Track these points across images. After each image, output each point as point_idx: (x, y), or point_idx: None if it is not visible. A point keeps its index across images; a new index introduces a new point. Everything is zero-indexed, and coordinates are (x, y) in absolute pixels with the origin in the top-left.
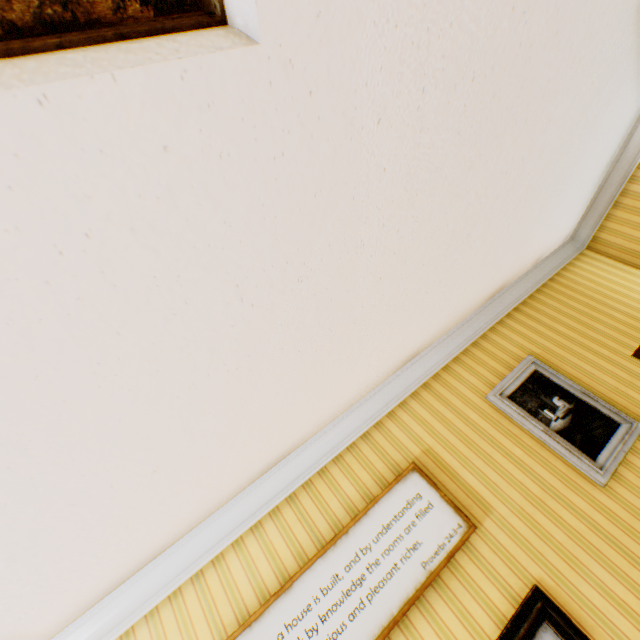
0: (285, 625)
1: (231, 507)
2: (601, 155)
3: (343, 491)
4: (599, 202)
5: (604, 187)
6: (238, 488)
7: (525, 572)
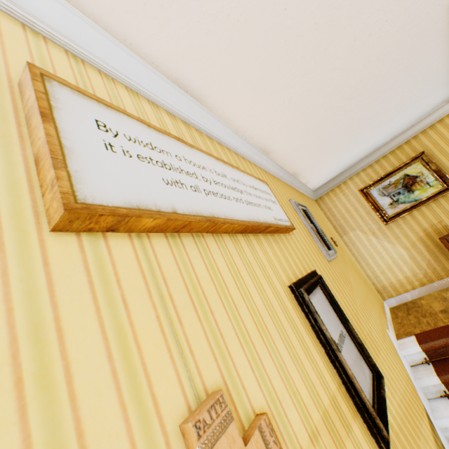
0: (183, 157)
1: (143, 65)
2: (357, 154)
3: (223, 158)
4: (335, 181)
5: (341, 175)
6: (158, 63)
7: (308, 265)
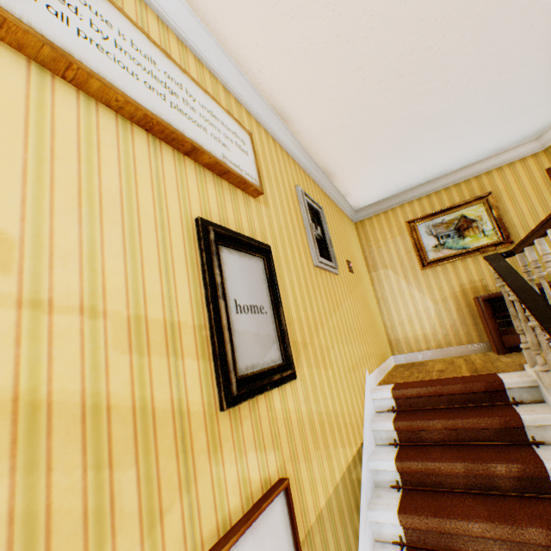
0: None
1: None
2: (414, 174)
3: (189, 72)
4: (383, 204)
5: (392, 199)
6: None
7: (266, 240)
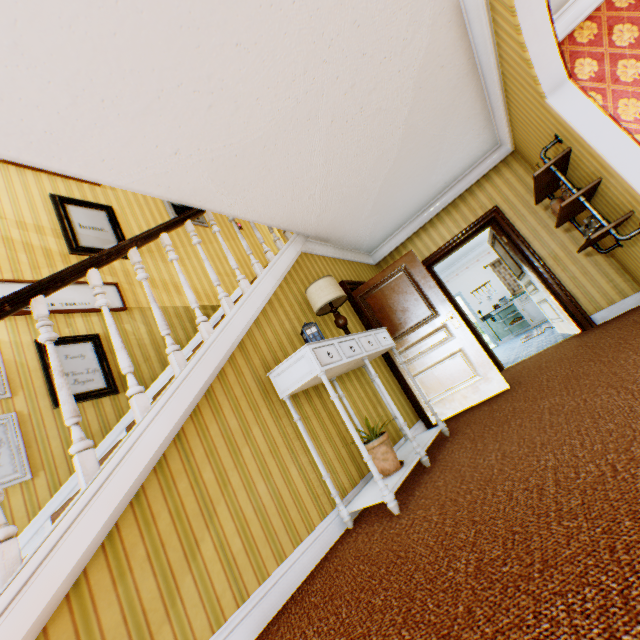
0: None
1: None
2: None
3: None
4: None
5: None
6: None
7: (112, 205)
